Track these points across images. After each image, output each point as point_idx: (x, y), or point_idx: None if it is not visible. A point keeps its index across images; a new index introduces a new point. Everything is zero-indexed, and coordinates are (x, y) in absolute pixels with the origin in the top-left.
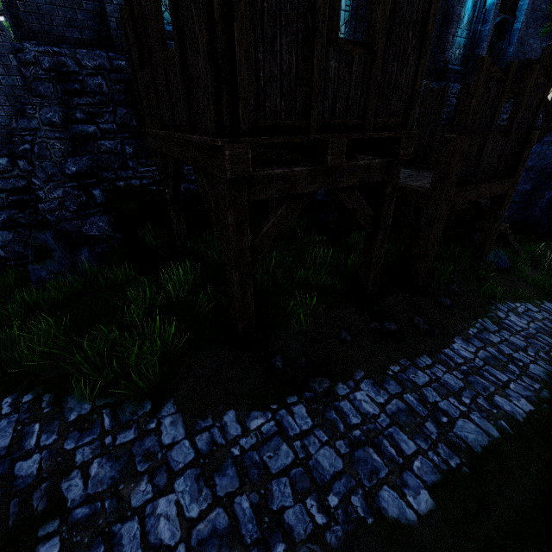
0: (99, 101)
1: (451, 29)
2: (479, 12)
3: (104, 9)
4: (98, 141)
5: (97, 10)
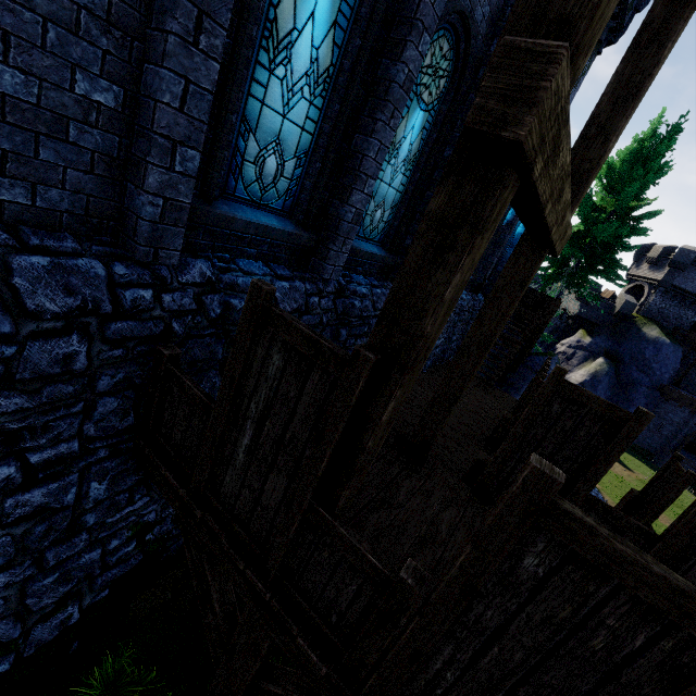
0: (50, 395)
1: (498, 253)
2: (511, 237)
3: (132, 158)
4: (8, 498)
5: (105, 150)
